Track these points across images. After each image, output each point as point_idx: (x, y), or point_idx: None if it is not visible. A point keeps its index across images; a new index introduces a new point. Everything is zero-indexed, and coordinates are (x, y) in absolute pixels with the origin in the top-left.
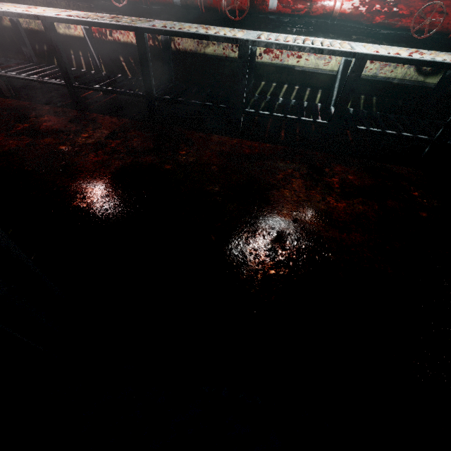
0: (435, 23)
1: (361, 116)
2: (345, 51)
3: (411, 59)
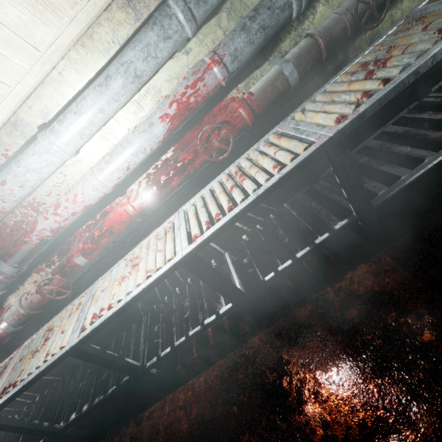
0: (225, 135)
1: (259, 244)
2: (164, 272)
3: (233, 216)
